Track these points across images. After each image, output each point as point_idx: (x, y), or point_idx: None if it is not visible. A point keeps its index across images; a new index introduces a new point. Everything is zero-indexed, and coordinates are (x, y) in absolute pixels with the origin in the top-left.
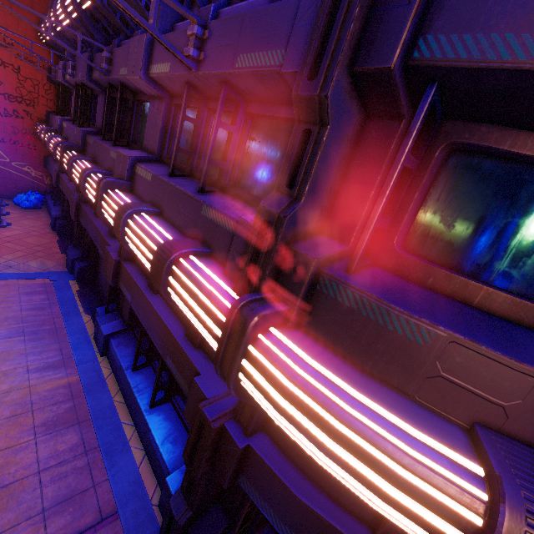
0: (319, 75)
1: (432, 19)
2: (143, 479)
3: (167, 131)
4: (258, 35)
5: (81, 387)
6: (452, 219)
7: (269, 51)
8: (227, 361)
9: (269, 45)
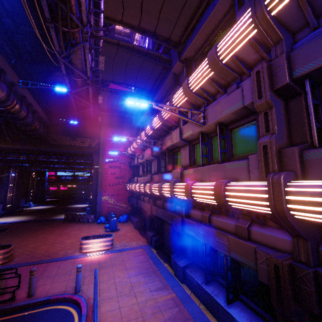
0: (262, 96)
1: (293, 67)
2: None
3: (191, 155)
4: (228, 103)
5: (179, 300)
6: None
7: (235, 104)
8: (277, 203)
9: (234, 103)
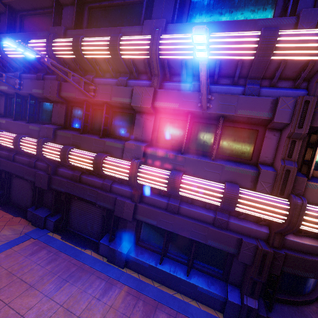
0: (303, 128)
1: None
2: (207, 312)
3: (155, 130)
4: (250, 105)
5: (134, 290)
6: (317, 157)
7: (258, 111)
8: (294, 220)
9: (257, 109)
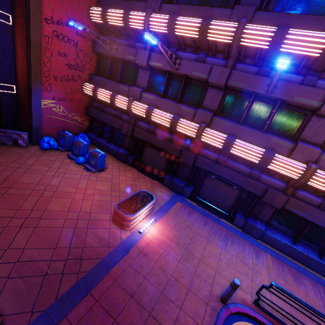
0: None
1: None
2: None
3: None
4: None
5: (276, 258)
6: None
7: None
8: None
9: None
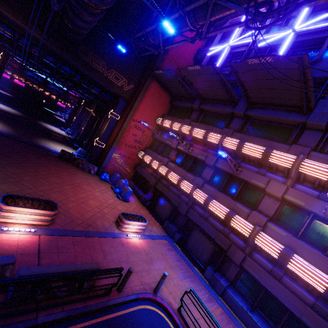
0: None
1: None
2: None
3: (278, 211)
4: None
5: (227, 315)
6: None
7: None
8: None
9: None
